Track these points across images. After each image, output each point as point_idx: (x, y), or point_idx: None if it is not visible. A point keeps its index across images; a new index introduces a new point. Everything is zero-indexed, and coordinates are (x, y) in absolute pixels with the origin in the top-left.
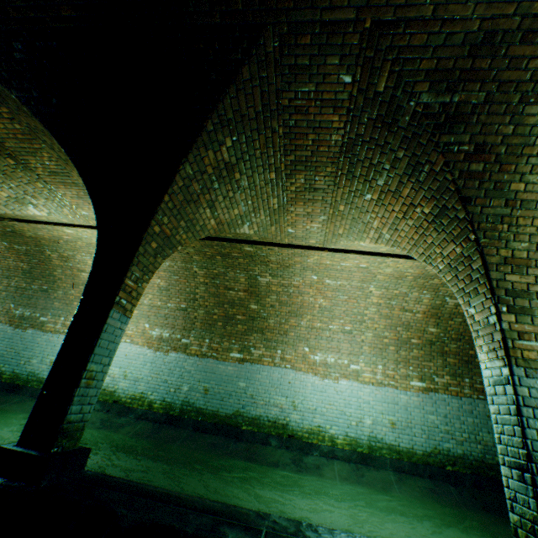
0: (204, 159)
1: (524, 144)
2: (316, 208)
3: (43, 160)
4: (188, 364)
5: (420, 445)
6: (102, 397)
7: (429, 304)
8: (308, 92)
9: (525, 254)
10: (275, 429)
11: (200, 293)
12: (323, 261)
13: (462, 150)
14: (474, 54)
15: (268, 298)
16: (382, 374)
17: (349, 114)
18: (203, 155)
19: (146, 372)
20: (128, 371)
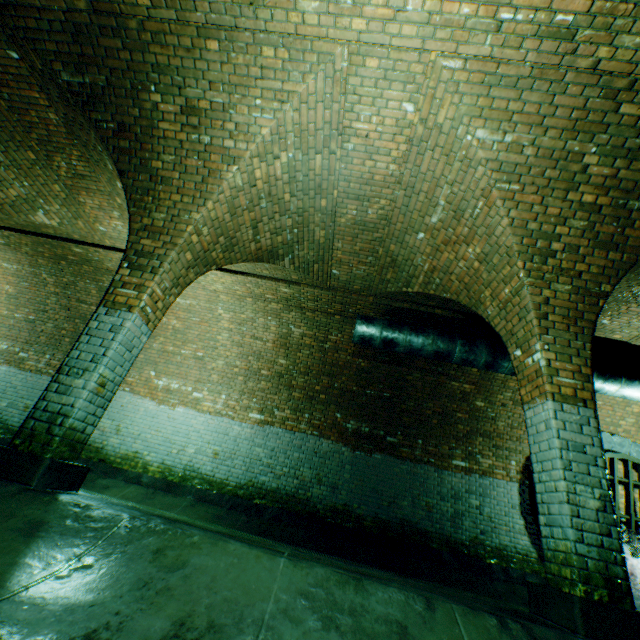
0: None
1: (152, 126)
2: (103, 201)
3: None
4: (18, 379)
5: (237, 476)
6: None
7: (277, 333)
8: None
9: (163, 224)
10: (88, 452)
11: (52, 305)
12: None
13: (111, 128)
14: (79, 41)
15: None
16: (224, 404)
17: (44, 92)
18: None
19: None
20: None
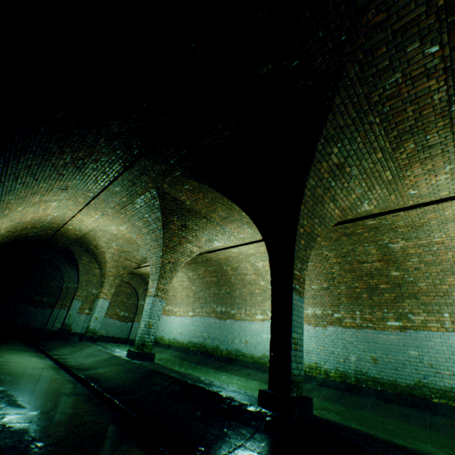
0: (320, 170)
1: None
2: (436, 162)
3: (218, 213)
4: (347, 336)
5: None
6: None
7: None
8: (395, 80)
9: None
10: None
11: (335, 272)
12: None
13: None
14: None
15: (408, 262)
16: None
17: (446, 72)
18: (318, 168)
19: (313, 345)
20: None
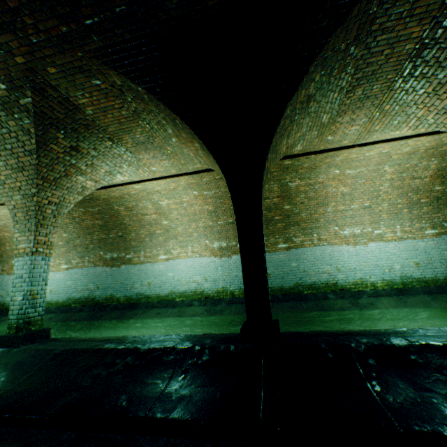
0: (298, 98)
1: None
2: (361, 114)
3: (134, 135)
4: None
5: (441, 273)
6: (195, 297)
7: (435, 169)
8: (402, 11)
9: None
10: (328, 288)
11: None
12: (350, 156)
13: None
14: None
15: (298, 198)
16: (401, 231)
17: (432, 22)
18: (298, 95)
19: (220, 274)
20: (206, 276)
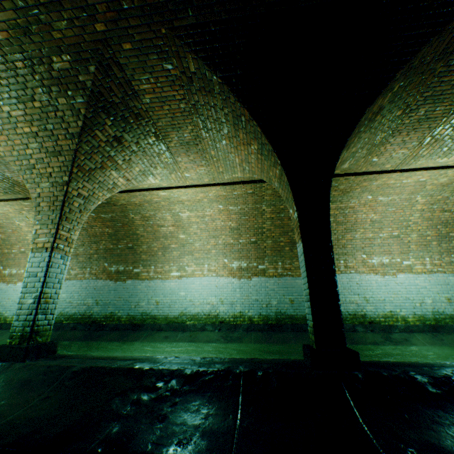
0: (374, 106)
1: None
2: (414, 136)
3: (182, 134)
4: (270, 284)
5: None
6: (208, 321)
7: None
8: None
9: None
10: (356, 319)
11: (266, 227)
12: (387, 181)
13: None
14: None
15: None
16: (430, 264)
17: None
18: (375, 103)
19: (238, 296)
20: (222, 298)
